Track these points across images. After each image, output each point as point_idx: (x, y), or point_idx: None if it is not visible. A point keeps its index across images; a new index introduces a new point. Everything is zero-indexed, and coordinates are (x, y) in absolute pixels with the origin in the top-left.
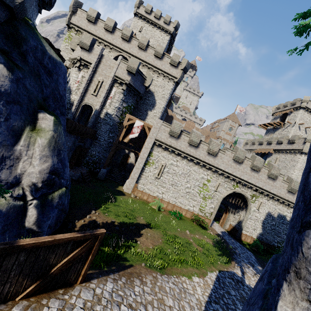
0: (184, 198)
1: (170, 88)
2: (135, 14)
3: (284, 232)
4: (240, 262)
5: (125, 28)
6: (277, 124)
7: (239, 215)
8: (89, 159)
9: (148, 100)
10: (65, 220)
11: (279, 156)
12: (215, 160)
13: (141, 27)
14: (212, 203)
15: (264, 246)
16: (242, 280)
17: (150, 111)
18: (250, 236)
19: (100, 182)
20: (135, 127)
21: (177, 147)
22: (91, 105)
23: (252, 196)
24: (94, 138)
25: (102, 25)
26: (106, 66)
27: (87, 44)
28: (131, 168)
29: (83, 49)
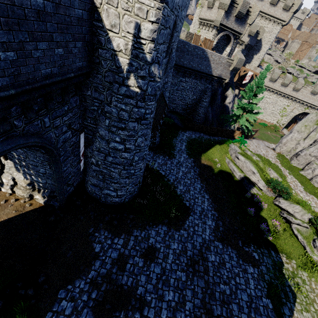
0: (269, 116)
1: (277, 31)
2: None
3: None
4: None
5: None
6: None
7: None
8: None
9: (256, 46)
10: None
11: None
12: (297, 94)
13: None
14: (286, 119)
15: None
16: None
17: (255, 55)
18: None
19: None
20: (247, 76)
21: (272, 87)
22: None
23: None
24: None
25: None
26: None
27: None
28: None
29: None
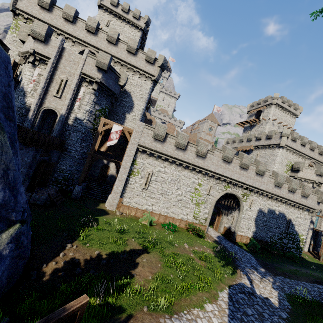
0: (176, 206)
1: (148, 87)
2: (99, 6)
3: (274, 226)
4: (244, 268)
5: (89, 18)
6: (253, 121)
7: (233, 216)
8: (58, 176)
9: (125, 101)
10: (26, 269)
11: (259, 152)
12: (205, 162)
13: (108, 21)
14: (206, 208)
15: (258, 243)
16: (252, 290)
17: (128, 113)
18: (245, 236)
19: (76, 202)
20: (113, 132)
21: (163, 152)
22: (54, 110)
23: (244, 194)
24: (62, 149)
25: (59, 13)
26: (70, 62)
27: (42, 34)
28: (112, 180)
29: (37, 40)
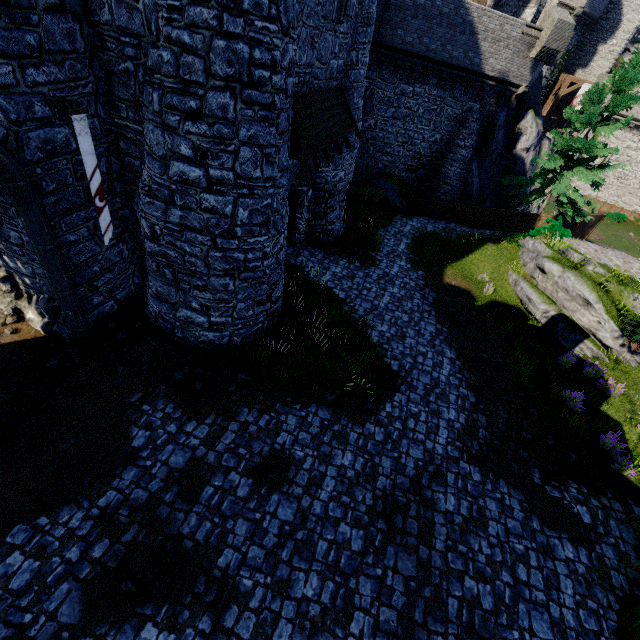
0: (633, 195)
1: None
2: None
3: None
4: None
5: None
6: None
7: None
8: None
9: (605, 20)
10: None
11: None
12: None
13: None
14: None
15: None
16: None
17: (603, 43)
18: None
19: None
20: (579, 96)
21: None
22: None
23: None
24: None
25: None
26: None
27: None
28: None
29: None
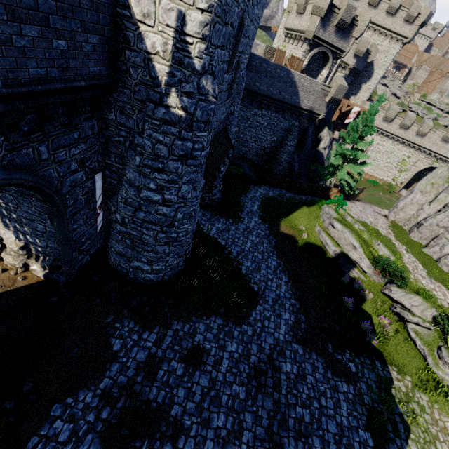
0: (381, 170)
1: (395, 52)
2: None
3: None
4: None
5: None
6: None
7: None
8: None
9: (365, 71)
10: None
11: None
12: (422, 140)
13: None
14: (406, 175)
15: None
16: None
17: (364, 83)
18: None
19: None
20: (352, 113)
21: (387, 130)
22: None
23: None
24: None
25: None
26: None
27: None
28: None
29: None
